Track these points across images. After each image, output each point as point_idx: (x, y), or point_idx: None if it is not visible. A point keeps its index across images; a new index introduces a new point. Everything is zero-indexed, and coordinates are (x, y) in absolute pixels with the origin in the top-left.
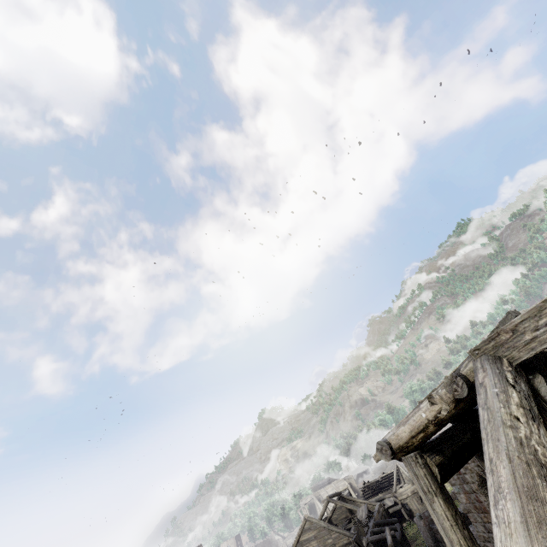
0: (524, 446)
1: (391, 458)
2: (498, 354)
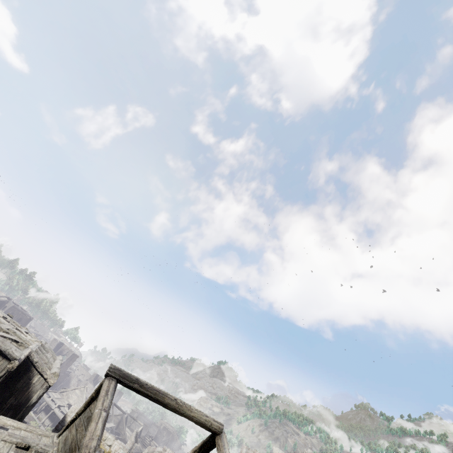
0: None
1: None
2: None
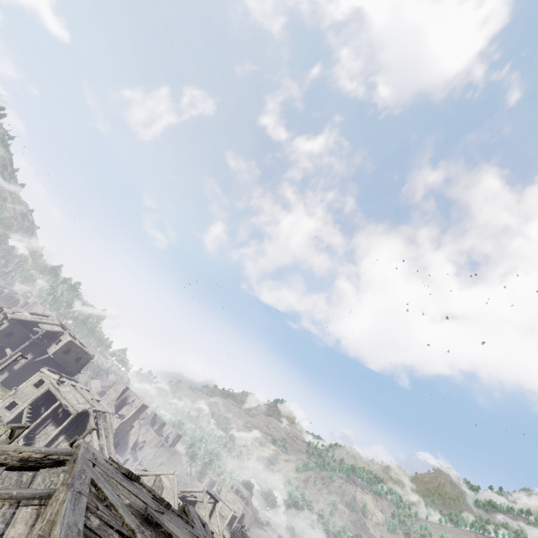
0: (3, 451)
1: (69, 445)
2: (73, 454)
